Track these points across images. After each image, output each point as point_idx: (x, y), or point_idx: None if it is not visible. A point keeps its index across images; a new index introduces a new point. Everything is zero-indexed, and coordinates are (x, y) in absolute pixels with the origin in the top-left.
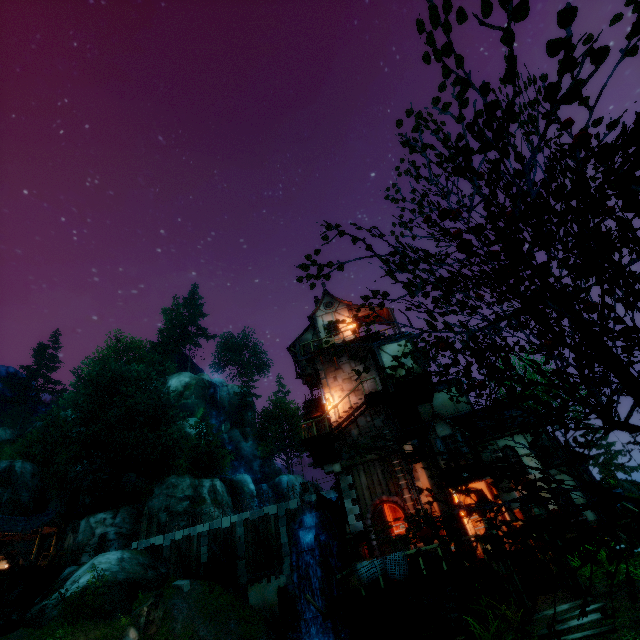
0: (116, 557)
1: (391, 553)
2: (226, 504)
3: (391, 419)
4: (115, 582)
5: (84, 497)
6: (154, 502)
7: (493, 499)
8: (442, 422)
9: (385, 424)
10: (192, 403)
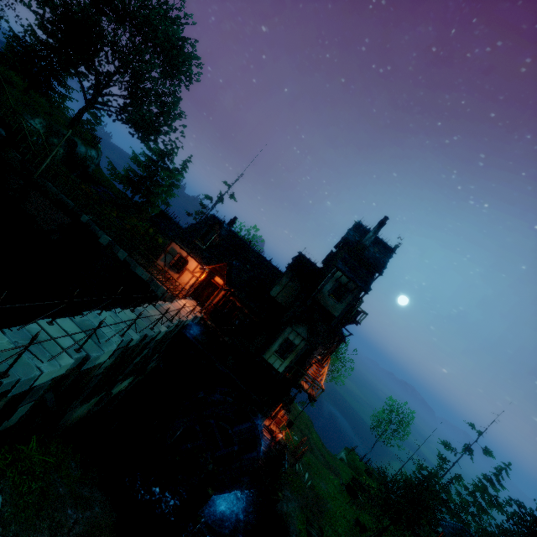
0: None
1: None
2: None
3: None
4: None
5: None
6: None
7: None
8: None
9: None
10: None
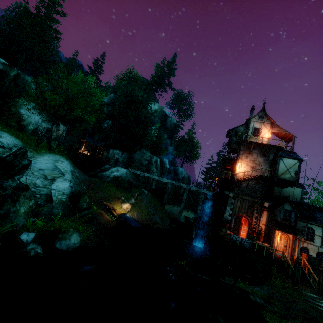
0: (125, 171)
1: (237, 232)
2: (159, 169)
3: (264, 189)
4: (126, 180)
5: (110, 140)
6: (136, 156)
7: (292, 242)
8: (289, 204)
9: (259, 189)
10: (156, 120)
